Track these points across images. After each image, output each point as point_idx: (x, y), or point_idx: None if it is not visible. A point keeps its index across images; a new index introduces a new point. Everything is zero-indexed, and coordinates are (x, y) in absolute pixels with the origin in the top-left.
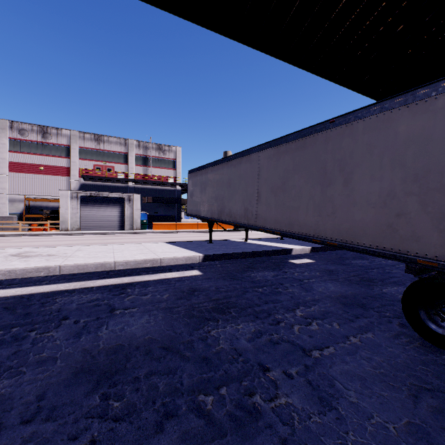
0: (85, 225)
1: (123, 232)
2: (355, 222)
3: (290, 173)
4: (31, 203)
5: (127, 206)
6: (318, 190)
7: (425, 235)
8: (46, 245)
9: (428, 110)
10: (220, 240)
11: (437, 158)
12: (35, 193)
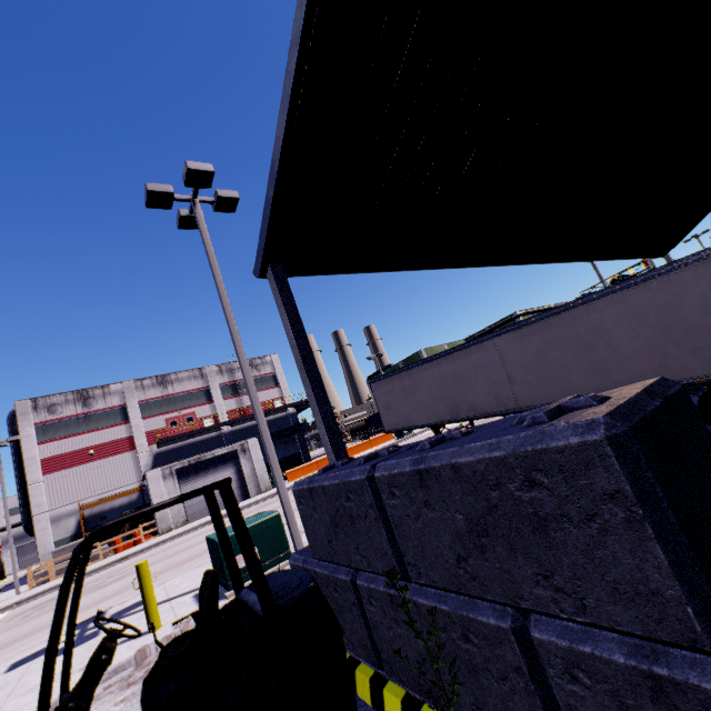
0: (193, 512)
1: (261, 499)
2: (632, 372)
3: (544, 350)
4: (86, 512)
5: (244, 461)
6: (583, 357)
7: (689, 364)
8: None
9: (649, 289)
10: None
11: (670, 316)
12: (88, 494)
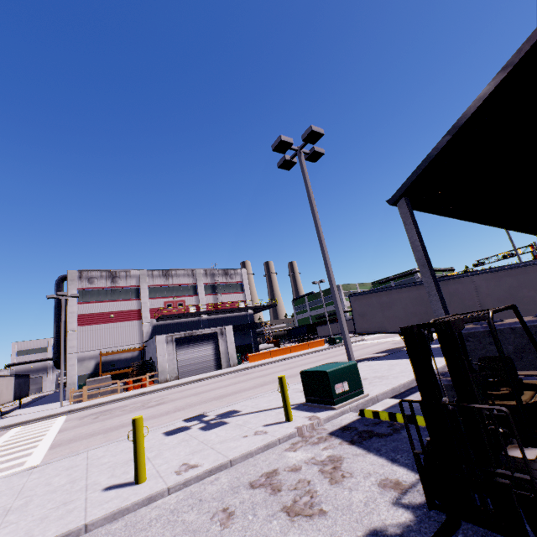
0: (182, 371)
1: (236, 370)
2: None
3: (517, 288)
4: (102, 358)
5: (221, 341)
6: None
7: None
8: (245, 388)
9: None
10: (399, 351)
11: None
12: (105, 346)
